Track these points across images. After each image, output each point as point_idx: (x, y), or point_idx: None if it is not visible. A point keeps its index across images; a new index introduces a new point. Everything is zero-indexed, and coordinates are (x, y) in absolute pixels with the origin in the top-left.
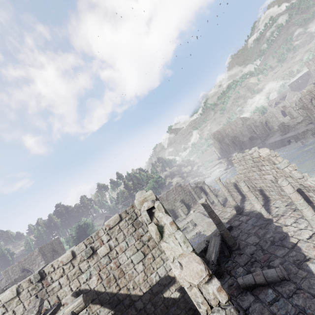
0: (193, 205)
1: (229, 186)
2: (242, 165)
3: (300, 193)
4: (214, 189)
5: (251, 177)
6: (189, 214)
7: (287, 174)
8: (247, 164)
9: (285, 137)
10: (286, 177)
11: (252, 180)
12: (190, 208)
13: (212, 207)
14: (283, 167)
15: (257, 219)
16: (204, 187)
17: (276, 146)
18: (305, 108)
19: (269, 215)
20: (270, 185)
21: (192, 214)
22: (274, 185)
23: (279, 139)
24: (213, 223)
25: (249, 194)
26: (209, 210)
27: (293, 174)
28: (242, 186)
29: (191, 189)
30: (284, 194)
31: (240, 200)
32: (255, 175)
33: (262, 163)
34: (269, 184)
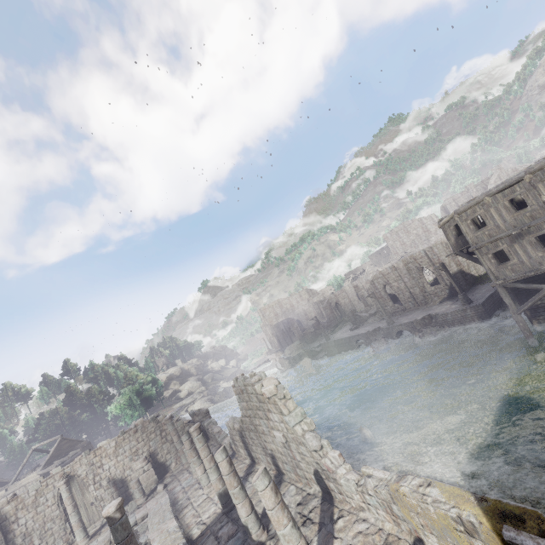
0: (174, 465)
1: (234, 434)
2: (246, 400)
3: (320, 479)
4: (219, 430)
5: (258, 427)
6: (155, 493)
7: (300, 439)
8: (251, 401)
9: (353, 334)
10: (299, 443)
11: (260, 433)
12: (167, 473)
13: (198, 481)
14: (293, 422)
15: (244, 540)
16: (204, 423)
17: (343, 347)
18: (376, 296)
19: (263, 531)
20: (282, 451)
21: (155, 498)
22: (287, 452)
23: (347, 336)
24: (170, 540)
25: (229, 481)
26: (120, 536)
27: (306, 440)
28: (218, 462)
29: (173, 430)
30: (301, 473)
31: (246, 468)
32: (263, 426)
33: (268, 407)
34: (282, 448)
